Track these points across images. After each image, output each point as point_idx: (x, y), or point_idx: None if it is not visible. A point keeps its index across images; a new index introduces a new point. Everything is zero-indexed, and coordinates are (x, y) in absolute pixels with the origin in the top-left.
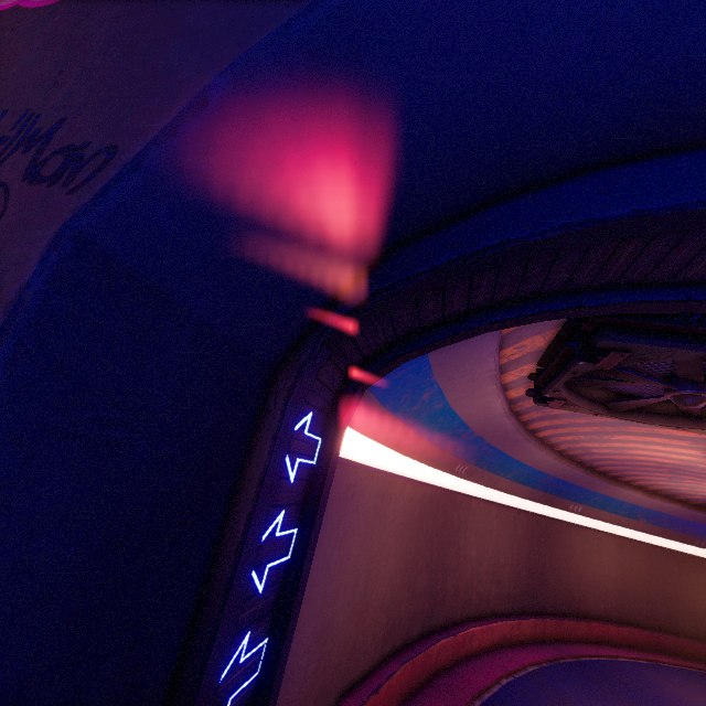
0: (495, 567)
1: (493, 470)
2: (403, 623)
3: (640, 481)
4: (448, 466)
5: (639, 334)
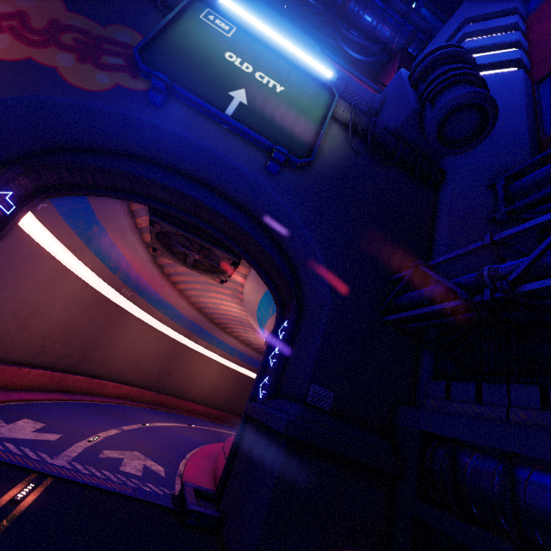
0: (138, 359)
1: (152, 303)
2: (54, 355)
3: (236, 333)
4: (116, 285)
5: (161, 218)
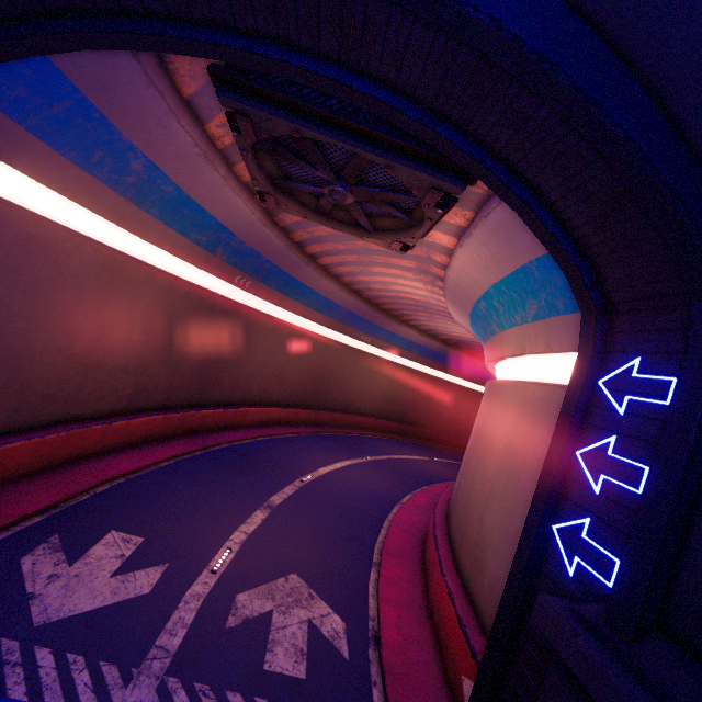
0: (282, 372)
1: (285, 292)
2: (161, 391)
3: (414, 321)
4: (223, 273)
5: (245, 95)
